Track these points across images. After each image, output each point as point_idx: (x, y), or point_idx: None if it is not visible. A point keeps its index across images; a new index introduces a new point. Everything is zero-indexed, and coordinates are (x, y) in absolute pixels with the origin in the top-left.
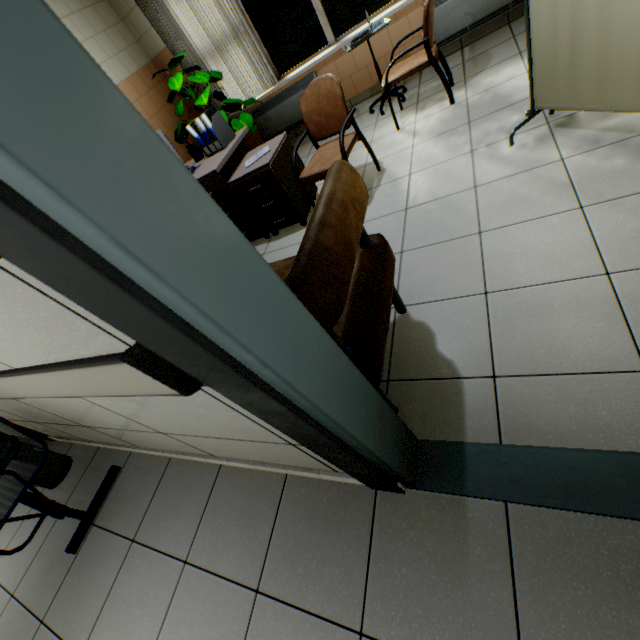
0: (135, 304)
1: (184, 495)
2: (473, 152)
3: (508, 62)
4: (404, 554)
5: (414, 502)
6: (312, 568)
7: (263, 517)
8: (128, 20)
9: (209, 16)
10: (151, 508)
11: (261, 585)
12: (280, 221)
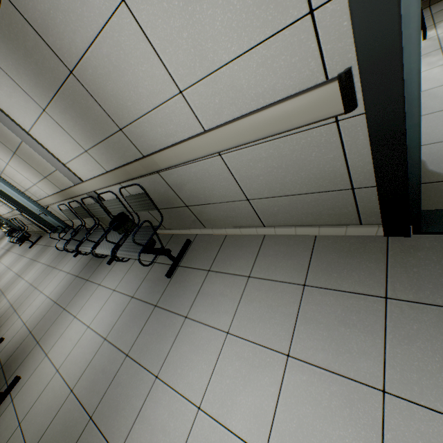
0: (394, 17)
1: (240, 249)
2: None
3: None
4: (414, 263)
5: (419, 240)
6: (343, 273)
7: (302, 255)
8: None
9: None
10: (218, 256)
11: (306, 283)
12: None
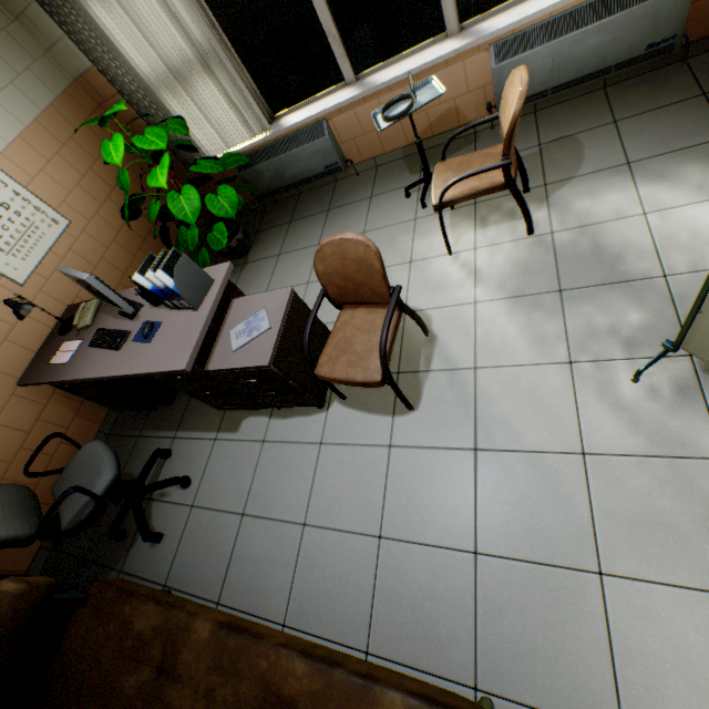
0: None
1: None
2: (573, 365)
3: (611, 176)
4: None
5: None
6: None
7: None
8: (26, 18)
9: (159, 29)
10: None
11: None
12: (286, 402)
